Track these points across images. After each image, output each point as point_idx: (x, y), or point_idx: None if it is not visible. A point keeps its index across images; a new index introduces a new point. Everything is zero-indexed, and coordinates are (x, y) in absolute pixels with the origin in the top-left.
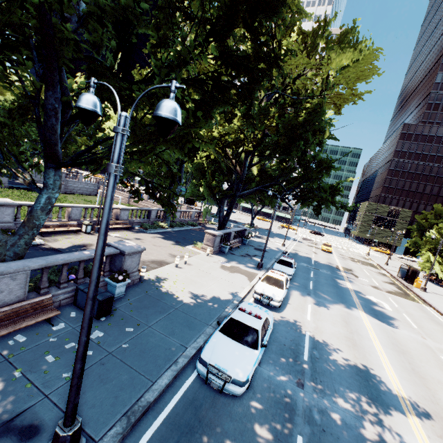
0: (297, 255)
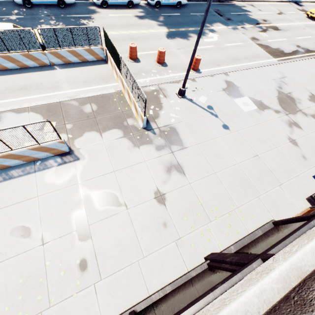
0: (238, 7)
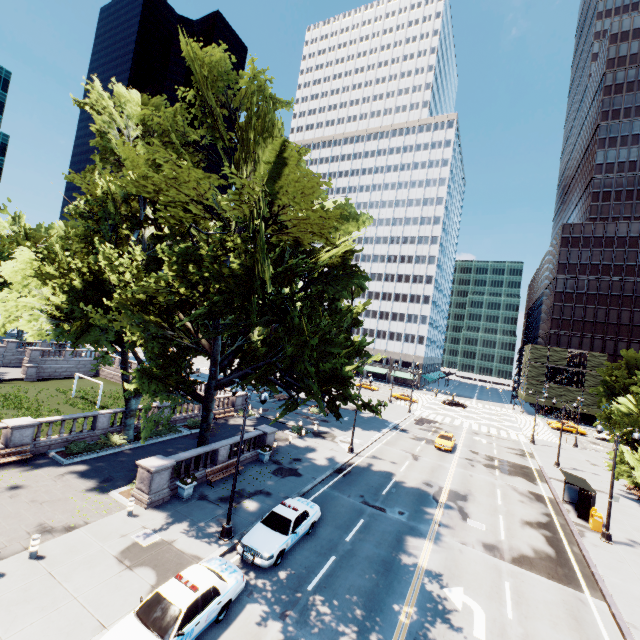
0: (368, 470)
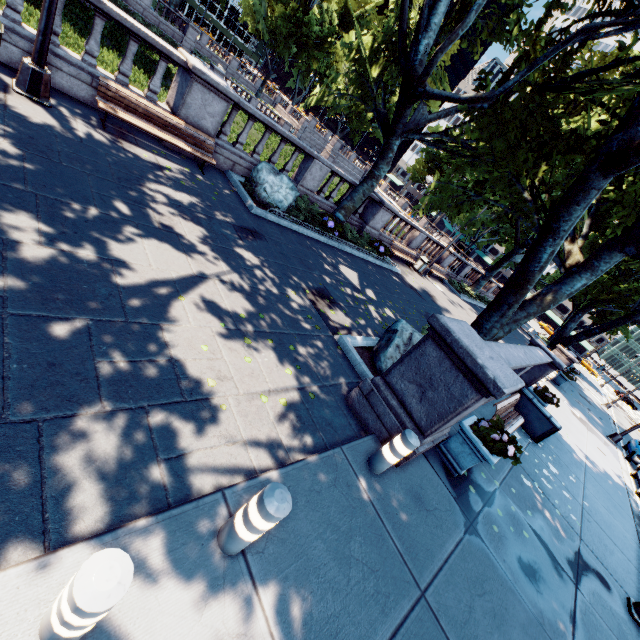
0: (629, 435)
